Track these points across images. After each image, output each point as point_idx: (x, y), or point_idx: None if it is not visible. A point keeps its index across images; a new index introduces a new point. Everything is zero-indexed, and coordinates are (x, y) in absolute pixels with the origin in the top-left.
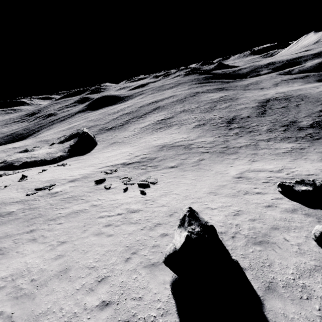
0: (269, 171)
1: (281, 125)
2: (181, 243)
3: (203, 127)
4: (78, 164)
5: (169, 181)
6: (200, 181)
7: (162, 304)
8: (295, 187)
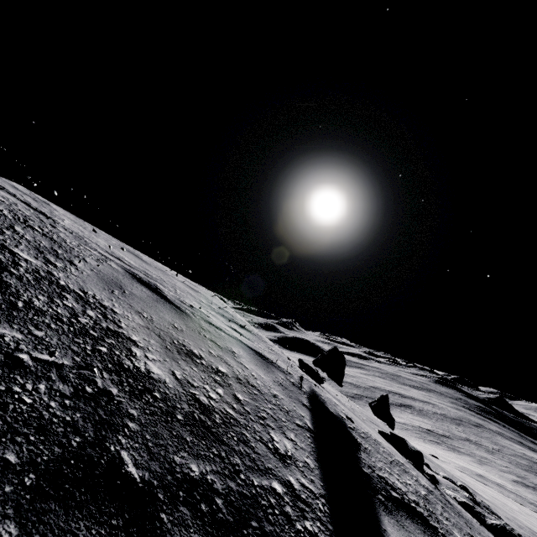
0: None
1: None
2: None
3: (536, 492)
4: None
5: None
6: None
7: None
8: None
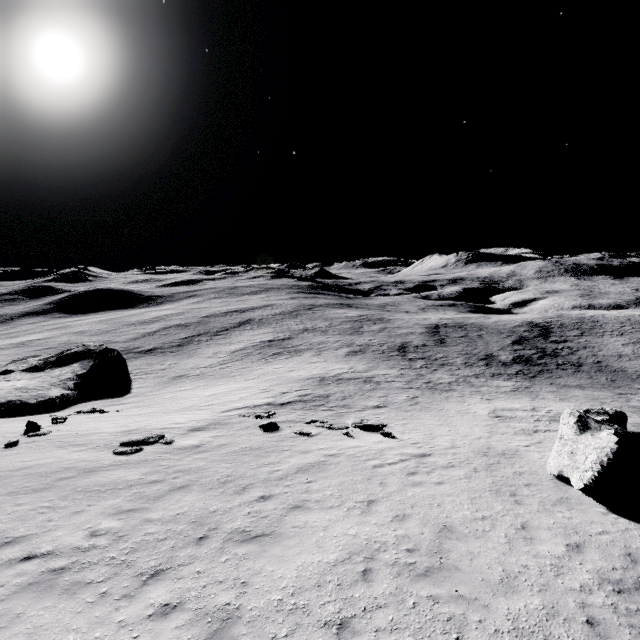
0: (523, 410)
1: (477, 358)
2: (615, 441)
3: (363, 355)
4: (145, 409)
5: (403, 423)
6: (454, 422)
7: (637, 531)
8: None
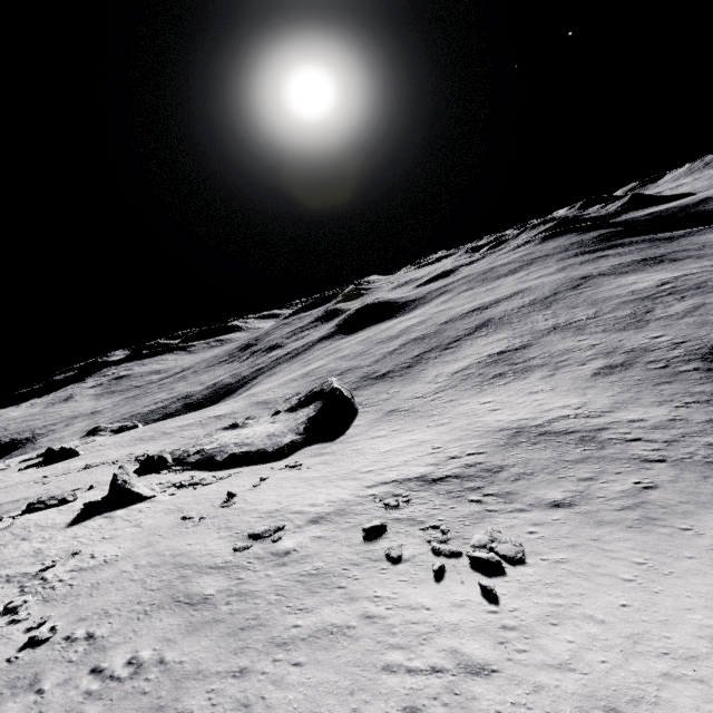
0: None
1: None
2: None
3: (623, 374)
4: (324, 468)
5: (558, 558)
6: (669, 577)
7: None
8: None
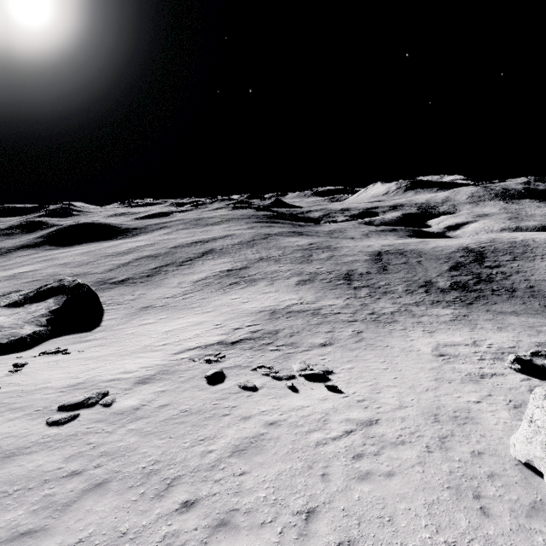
0: (465, 345)
1: (417, 285)
2: None
3: (312, 284)
4: (104, 349)
5: (349, 367)
6: (399, 364)
7: None
8: (535, 361)
